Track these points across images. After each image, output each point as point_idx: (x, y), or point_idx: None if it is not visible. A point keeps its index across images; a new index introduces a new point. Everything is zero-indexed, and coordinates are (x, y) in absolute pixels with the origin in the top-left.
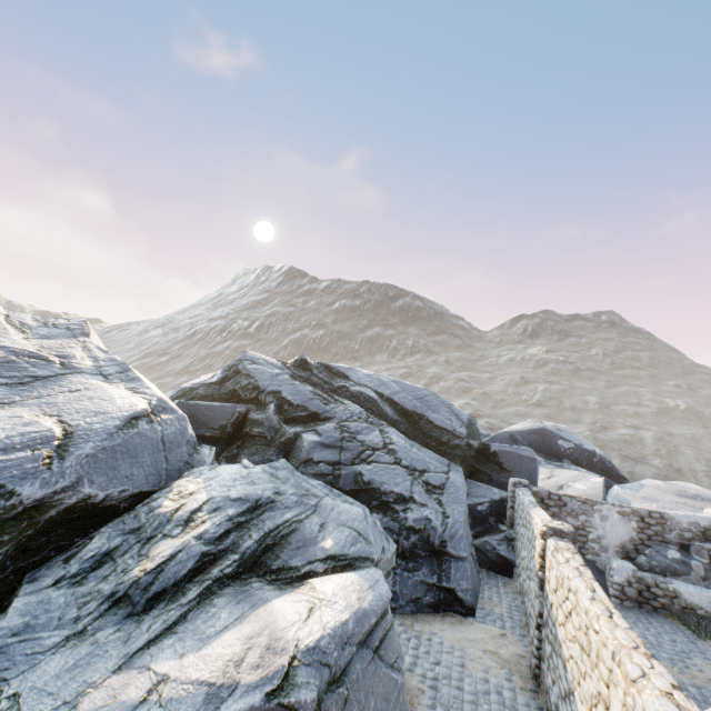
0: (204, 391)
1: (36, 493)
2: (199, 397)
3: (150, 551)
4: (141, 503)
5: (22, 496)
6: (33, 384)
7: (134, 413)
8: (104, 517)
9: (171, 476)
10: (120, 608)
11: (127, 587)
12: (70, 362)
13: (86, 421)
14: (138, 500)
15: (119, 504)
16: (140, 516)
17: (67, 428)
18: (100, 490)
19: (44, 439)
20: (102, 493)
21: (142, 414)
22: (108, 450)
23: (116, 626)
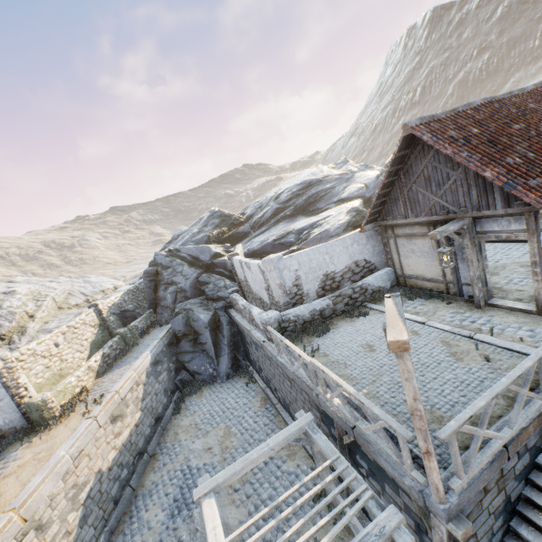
0: None
1: (368, 196)
2: None
3: None
4: None
5: (366, 197)
6: (349, 180)
7: (377, 176)
8: None
9: None
10: None
11: None
12: (352, 171)
13: (367, 182)
14: None
15: None
16: None
17: (364, 185)
18: None
19: (362, 188)
20: None
21: (379, 175)
22: (376, 185)
23: None
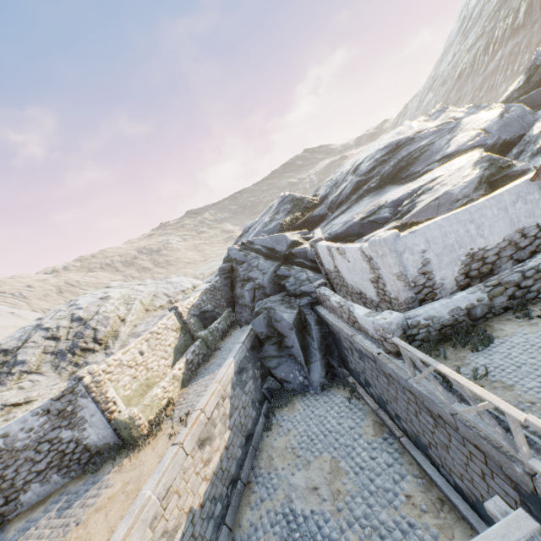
0: (517, 94)
1: (490, 143)
2: (514, 100)
3: (538, 143)
4: (522, 139)
5: (487, 144)
6: (453, 130)
7: (499, 114)
8: (511, 147)
9: (529, 127)
10: (537, 155)
11: (535, 151)
12: (455, 118)
13: (484, 126)
14: (520, 138)
15: (514, 141)
16: (525, 140)
17: (480, 130)
18: (506, 137)
19: (478, 135)
20: (507, 138)
21: (502, 113)
22: (500, 127)
23: (538, 157)
